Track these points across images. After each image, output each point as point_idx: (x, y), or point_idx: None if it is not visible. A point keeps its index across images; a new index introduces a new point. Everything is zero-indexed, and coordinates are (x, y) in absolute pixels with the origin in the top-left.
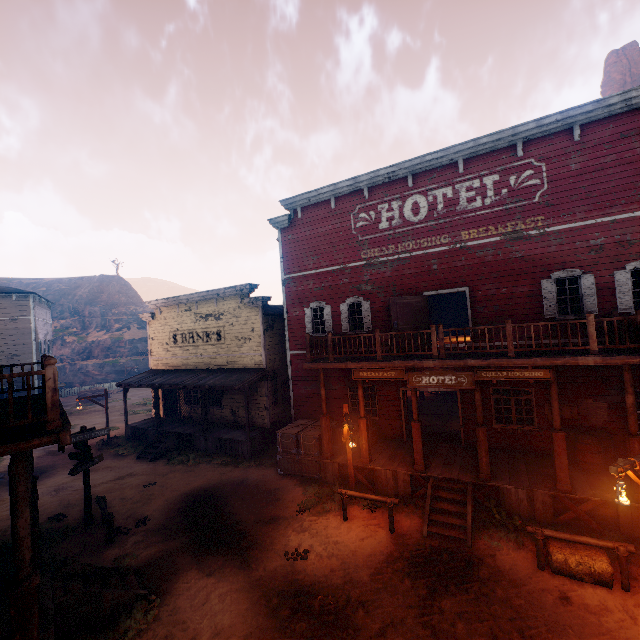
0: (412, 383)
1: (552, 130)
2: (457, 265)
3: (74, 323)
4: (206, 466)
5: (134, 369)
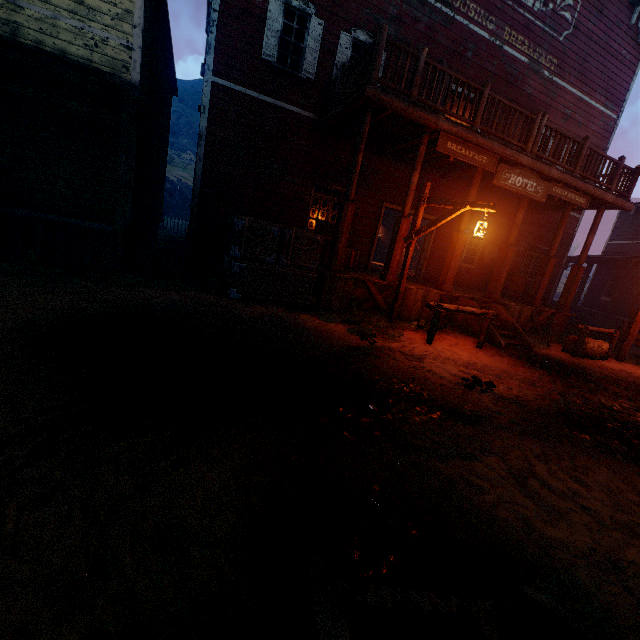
0: (499, 179)
1: None
2: (488, 68)
3: None
4: None
5: None
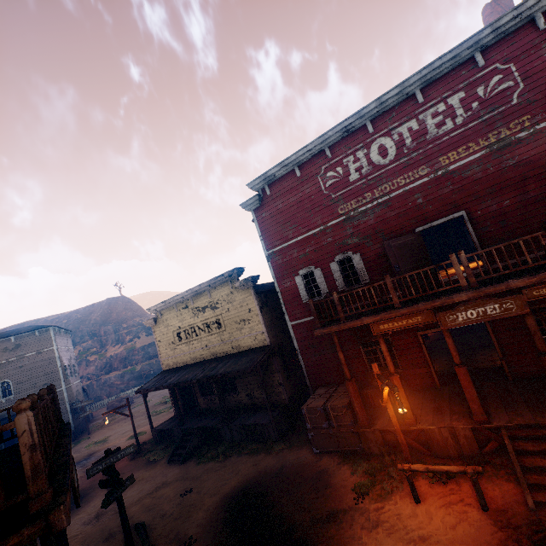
0: (446, 323)
1: (511, 28)
2: (444, 192)
3: (93, 344)
4: (237, 458)
5: (150, 372)
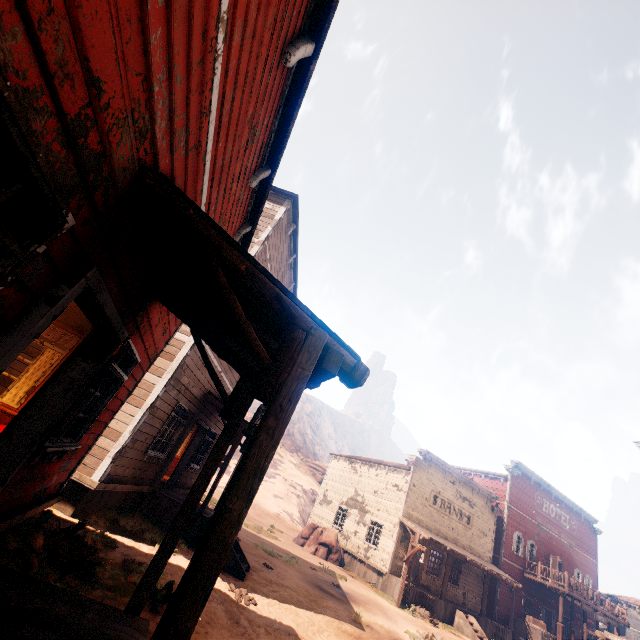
0: (595, 617)
1: (579, 512)
2: (559, 547)
3: None
4: None
5: None
